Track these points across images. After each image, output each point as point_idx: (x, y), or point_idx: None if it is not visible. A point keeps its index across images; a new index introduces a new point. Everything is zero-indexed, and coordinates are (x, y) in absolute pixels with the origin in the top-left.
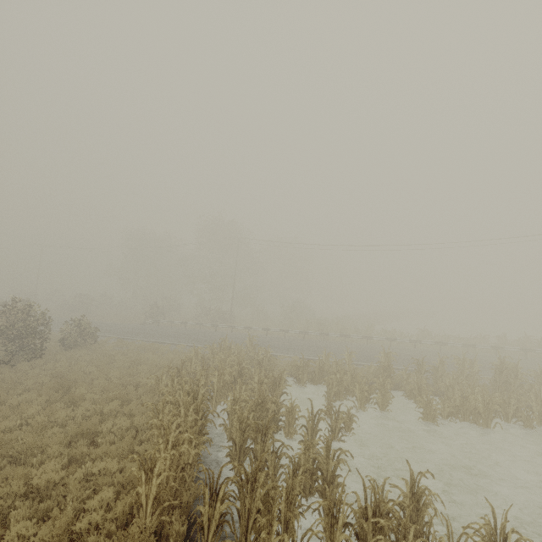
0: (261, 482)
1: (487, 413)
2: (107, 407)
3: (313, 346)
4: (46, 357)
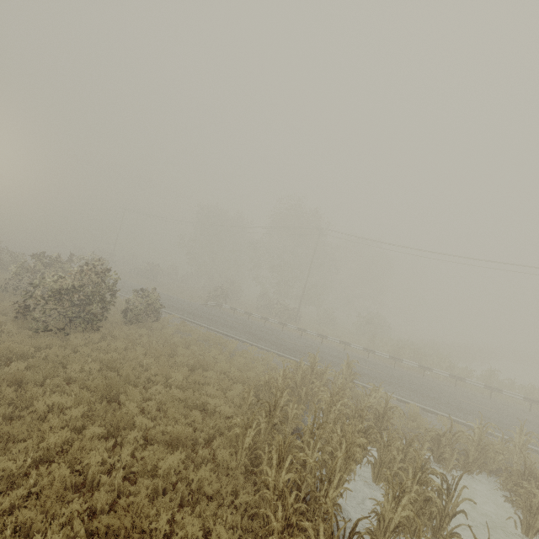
0: None
1: None
2: (163, 463)
3: (419, 386)
4: (103, 331)
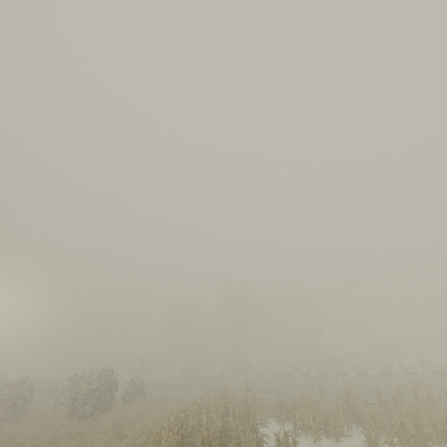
0: None
1: (423, 438)
2: (138, 440)
3: (308, 387)
4: (112, 411)
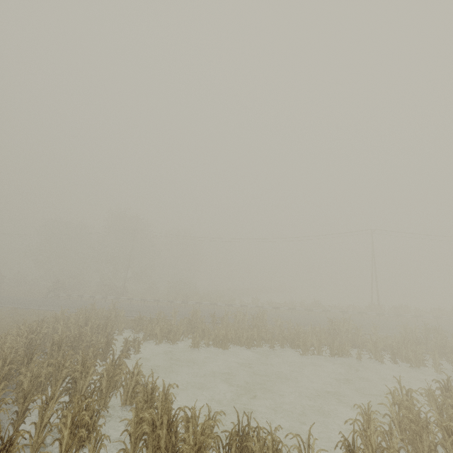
0: (34, 359)
1: (226, 341)
2: None
3: (169, 310)
4: None
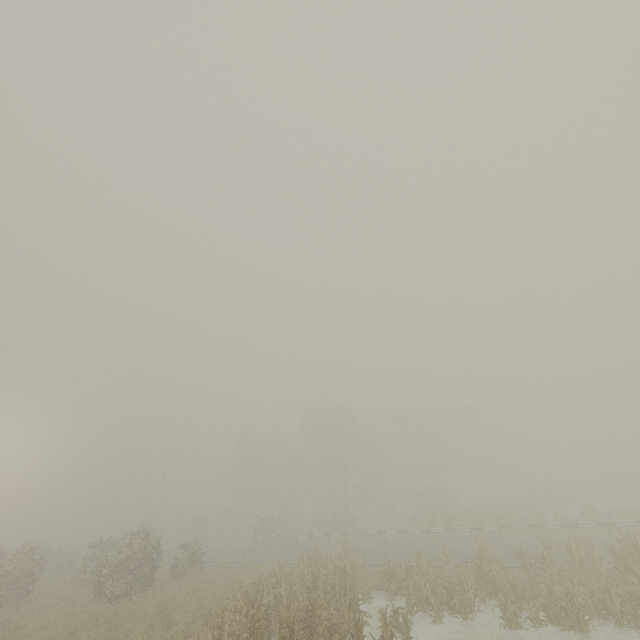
0: None
1: (576, 611)
2: (192, 627)
3: (430, 548)
4: (156, 588)
